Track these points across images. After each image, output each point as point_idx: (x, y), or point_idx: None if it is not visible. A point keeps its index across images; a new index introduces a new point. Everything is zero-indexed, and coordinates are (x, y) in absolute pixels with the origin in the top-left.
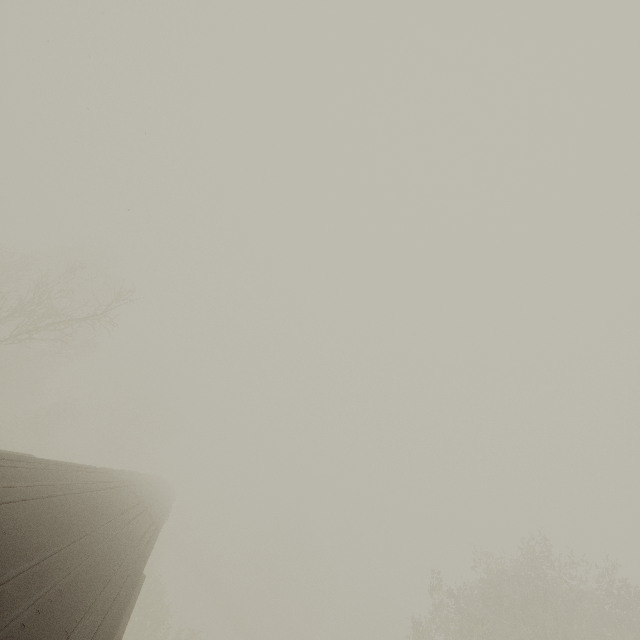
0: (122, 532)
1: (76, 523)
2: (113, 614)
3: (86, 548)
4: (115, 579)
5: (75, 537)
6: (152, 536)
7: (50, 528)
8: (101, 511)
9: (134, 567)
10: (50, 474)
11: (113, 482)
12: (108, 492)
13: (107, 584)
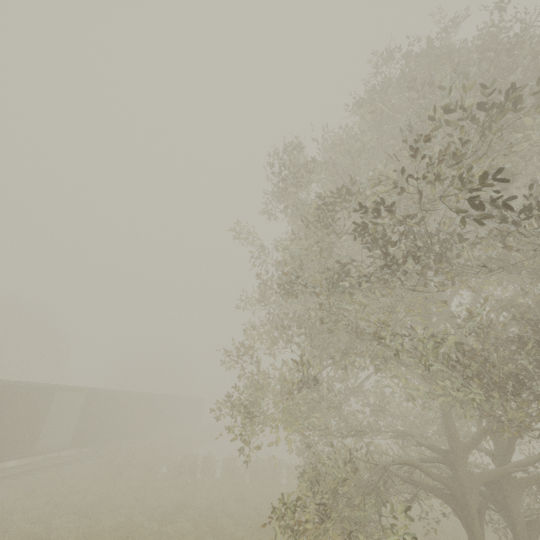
0: None
1: None
2: None
3: None
4: None
5: None
6: None
7: None
8: None
9: None
10: None
11: None
12: None
13: None
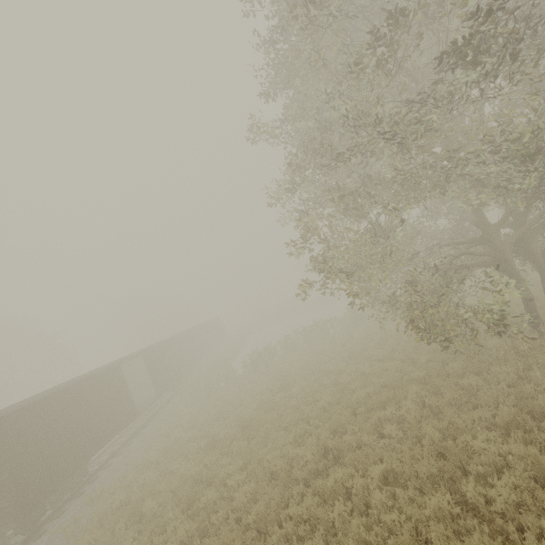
0: None
1: None
2: None
3: None
4: None
5: None
6: None
7: None
8: None
9: None
10: None
11: None
12: None
13: None
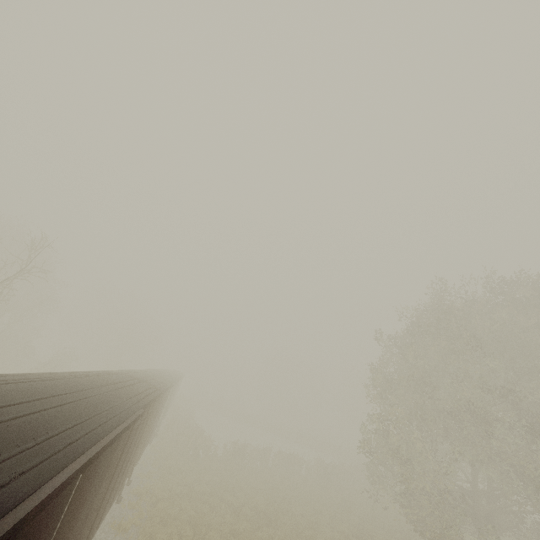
0: (111, 392)
1: (46, 392)
2: (101, 428)
3: (60, 401)
4: (103, 413)
5: (42, 396)
6: (151, 393)
7: (8, 396)
8: (82, 385)
9: (127, 406)
10: (20, 377)
11: (104, 374)
12: (94, 377)
13: (90, 415)
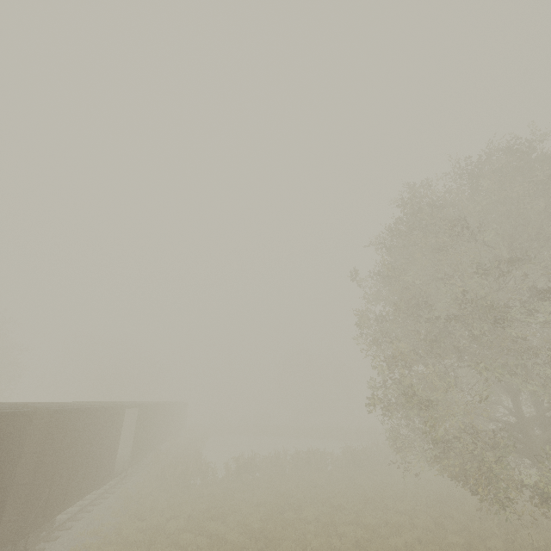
0: None
1: None
2: None
3: None
4: None
5: None
6: None
7: None
8: None
9: None
10: None
11: None
12: None
13: None
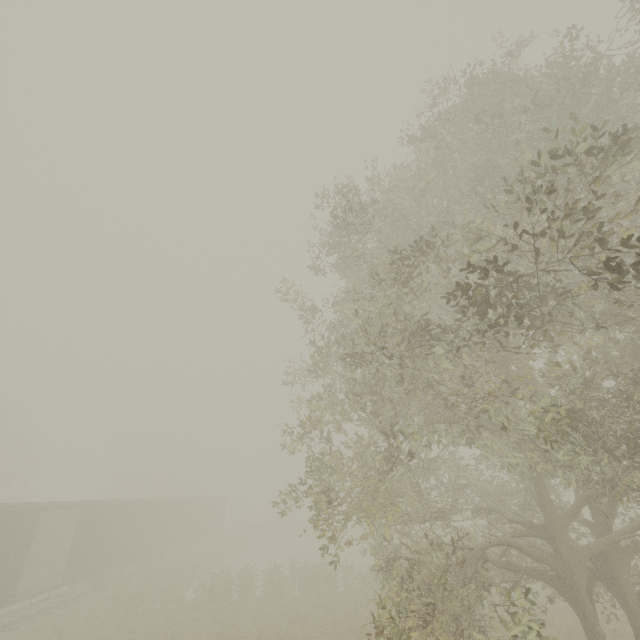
0: None
1: None
2: None
3: None
4: None
5: None
6: None
7: None
8: None
9: None
10: None
11: None
12: None
13: None
